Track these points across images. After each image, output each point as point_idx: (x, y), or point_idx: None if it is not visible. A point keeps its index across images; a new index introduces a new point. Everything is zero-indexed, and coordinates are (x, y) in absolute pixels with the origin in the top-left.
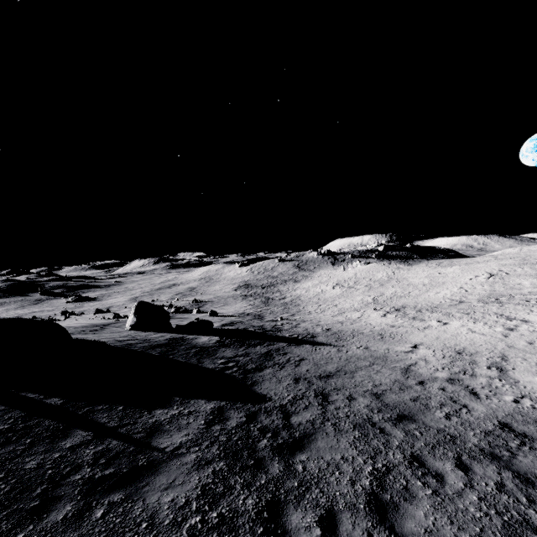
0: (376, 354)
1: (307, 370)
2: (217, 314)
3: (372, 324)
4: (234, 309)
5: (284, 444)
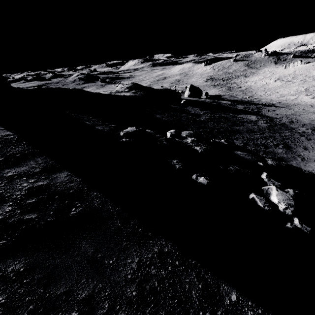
0: (309, 111)
1: (279, 113)
2: (208, 94)
3: (305, 101)
4: (212, 92)
5: (283, 123)
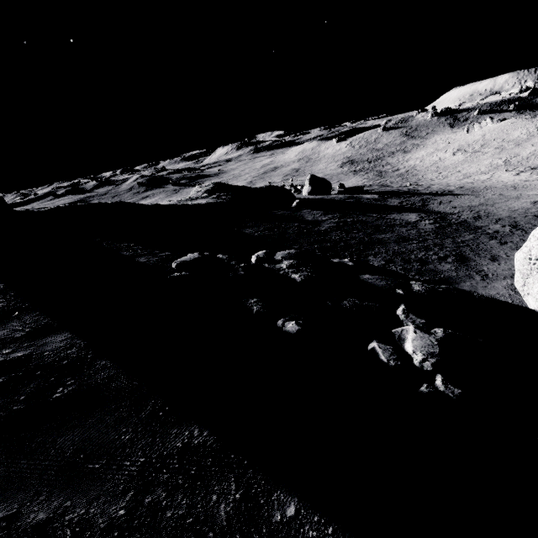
0: (509, 197)
1: (458, 205)
2: (345, 186)
3: (504, 181)
4: (351, 183)
5: (463, 221)
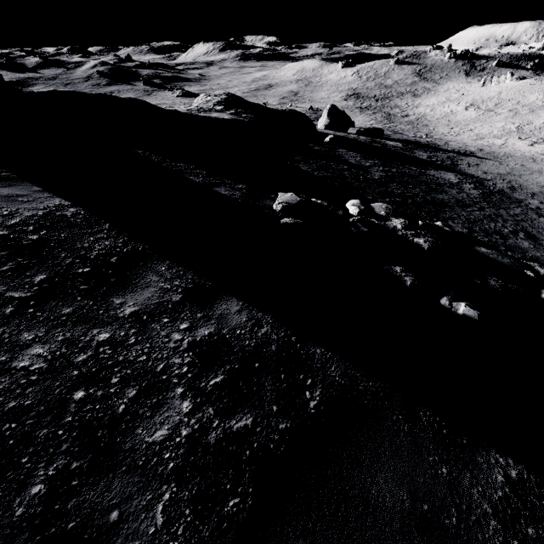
0: (532, 170)
1: (487, 170)
2: (354, 125)
3: (521, 150)
4: (358, 122)
5: (501, 191)
